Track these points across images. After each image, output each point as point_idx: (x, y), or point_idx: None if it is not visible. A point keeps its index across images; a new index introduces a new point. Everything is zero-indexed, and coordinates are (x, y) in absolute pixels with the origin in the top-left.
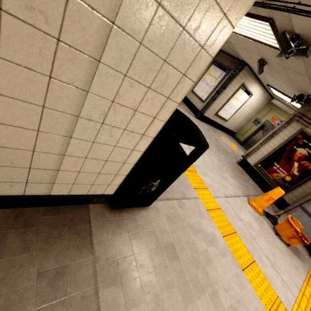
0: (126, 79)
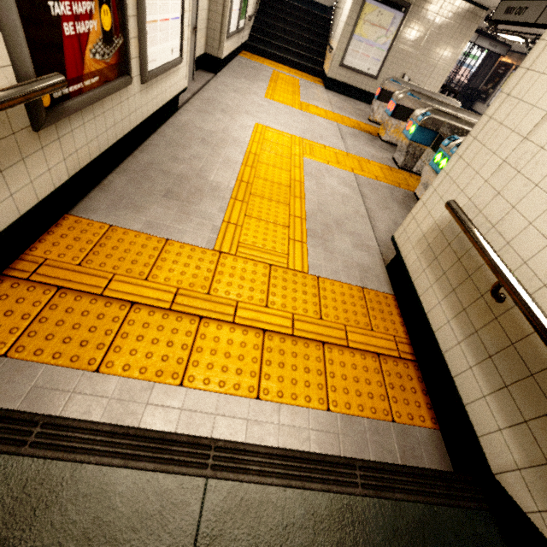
0: (436, 75)
